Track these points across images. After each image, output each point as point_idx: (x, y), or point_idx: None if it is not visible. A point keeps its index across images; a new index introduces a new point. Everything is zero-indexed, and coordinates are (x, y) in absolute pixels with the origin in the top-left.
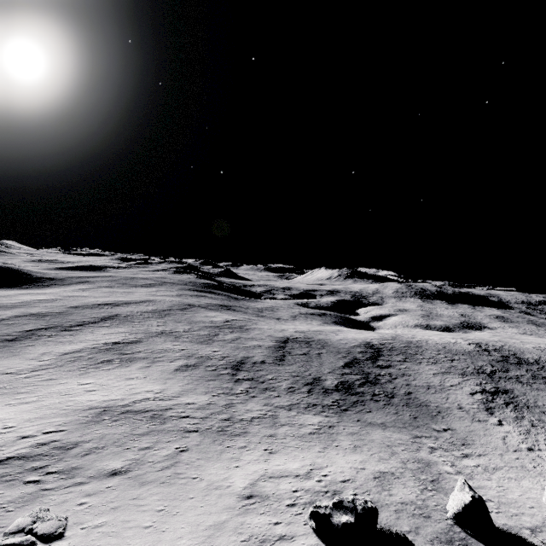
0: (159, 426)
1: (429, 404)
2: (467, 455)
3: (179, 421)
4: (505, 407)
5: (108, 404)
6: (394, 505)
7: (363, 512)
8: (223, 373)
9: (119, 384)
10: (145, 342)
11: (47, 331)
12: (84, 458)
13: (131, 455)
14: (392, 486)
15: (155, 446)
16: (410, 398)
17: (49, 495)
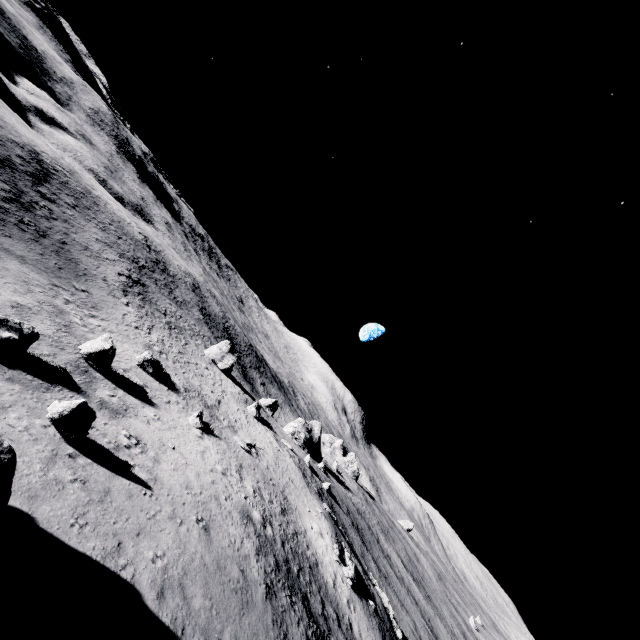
0: None
1: (80, 264)
2: (94, 317)
3: None
4: (137, 295)
5: None
6: None
7: (29, 335)
8: None
9: None
10: None
11: None
12: None
13: None
14: (31, 319)
15: None
16: (64, 249)
17: None
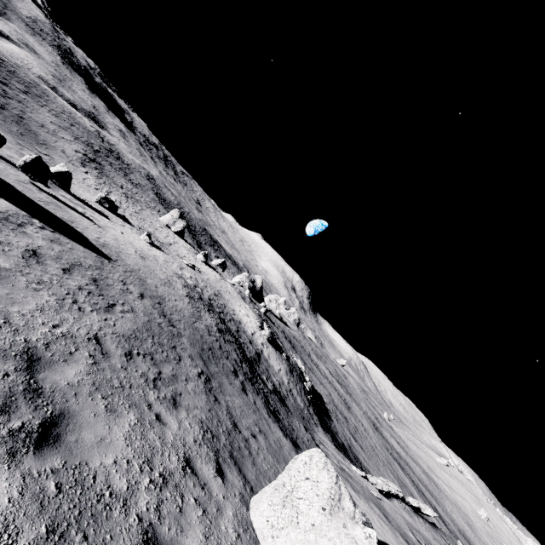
0: None
1: (39, 136)
2: None
3: None
4: (95, 169)
5: None
6: (6, 153)
7: None
8: None
9: None
10: None
11: None
12: None
13: None
14: (2, 148)
15: None
16: (22, 122)
17: None
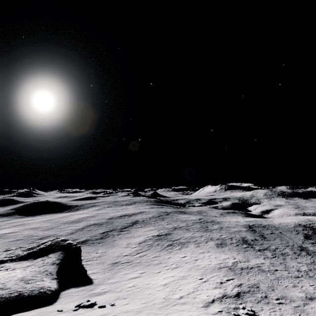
0: (275, 275)
1: None
2: None
3: (279, 272)
4: None
5: (224, 265)
6: None
7: None
8: (245, 246)
9: (202, 255)
10: (174, 233)
11: (112, 232)
12: (276, 292)
13: (295, 289)
14: None
15: (297, 285)
16: None
17: (305, 309)
